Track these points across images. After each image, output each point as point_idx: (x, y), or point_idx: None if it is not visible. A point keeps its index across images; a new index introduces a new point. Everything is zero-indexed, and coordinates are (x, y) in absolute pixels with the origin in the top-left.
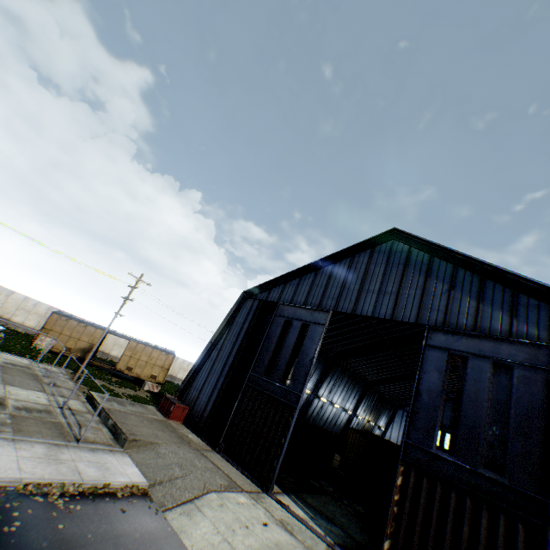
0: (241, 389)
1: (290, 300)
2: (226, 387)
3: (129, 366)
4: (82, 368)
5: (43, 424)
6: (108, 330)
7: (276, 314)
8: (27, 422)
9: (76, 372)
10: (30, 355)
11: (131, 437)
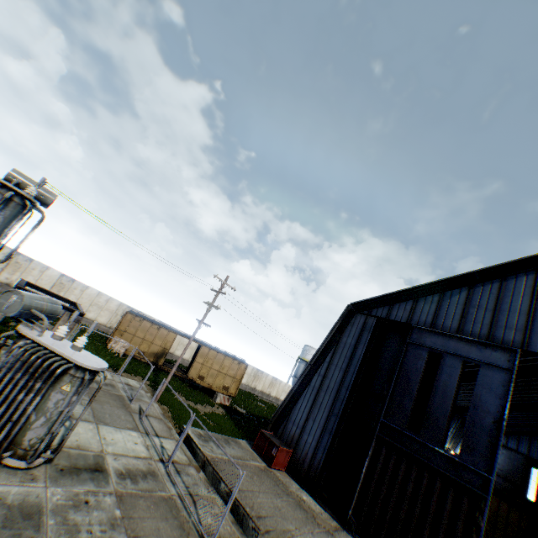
0: (372, 442)
1: (431, 323)
2: (341, 430)
3: (200, 375)
4: (164, 385)
5: (155, 509)
6: (180, 333)
7: (411, 341)
8: (137, 509)
9: (152, 383)
10: (107, 362)
11: (262, 528)
